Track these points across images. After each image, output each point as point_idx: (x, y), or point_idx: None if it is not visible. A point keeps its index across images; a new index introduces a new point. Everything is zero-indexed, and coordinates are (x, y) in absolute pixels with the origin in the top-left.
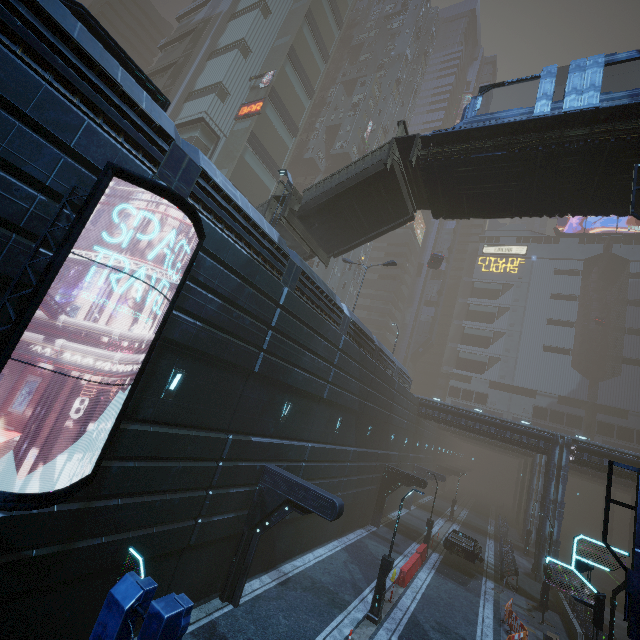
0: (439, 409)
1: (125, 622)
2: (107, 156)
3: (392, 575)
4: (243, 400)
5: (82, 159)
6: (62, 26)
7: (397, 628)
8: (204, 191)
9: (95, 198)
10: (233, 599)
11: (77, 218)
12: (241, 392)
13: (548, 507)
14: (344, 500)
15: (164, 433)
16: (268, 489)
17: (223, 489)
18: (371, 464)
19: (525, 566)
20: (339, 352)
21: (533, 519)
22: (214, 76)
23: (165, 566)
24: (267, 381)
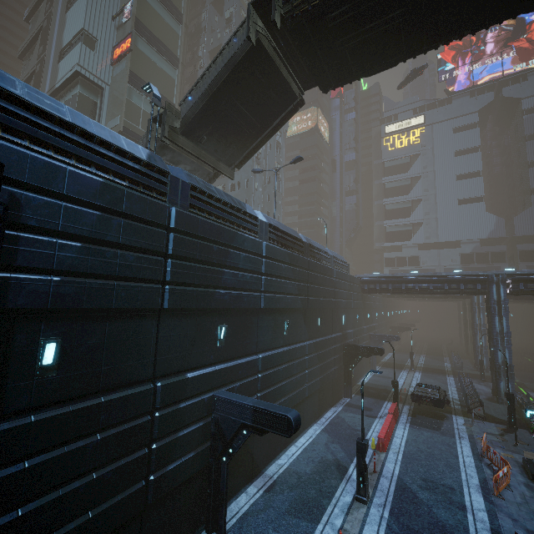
0: (379, 282)
1: None
2: None
3: (371, 444)
4: (162, 341)
5: None
6: None
7: (387, 500)
8: None
9: None
10: (218, 529)
11: None
12: (157, 334)
13: (496, 339)
14: (312, 389)
15: (56, 416)
16: (222, 417)
17: (170, 436)
18: (330, 349)
19: (485, 392)
20: (264, 259)
21: (481, 349)
22: (75, 25)
23: None
24: (187, 313)
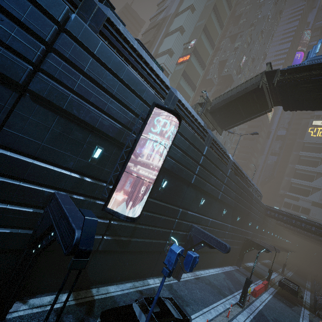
0: (278, 213)
1: (176, 257)
2: (151, 99)
3: (249, 290)
4: (186, 195)
5: (145, 101)
6: (141, 54)
7: (252, 313)
8: (178, 107)
9: (149, 115)
10: (177, 278)
11: (144, 123)
12: (185, 191)
13: None
14: None
15: (159, 204)
16: (194, 235)
17: (176, 231)
18: (238, 235)
19: None
20: (227, 177)
21: None
22: (167, 46)
23: (155, 256)
24: (195, 188)
